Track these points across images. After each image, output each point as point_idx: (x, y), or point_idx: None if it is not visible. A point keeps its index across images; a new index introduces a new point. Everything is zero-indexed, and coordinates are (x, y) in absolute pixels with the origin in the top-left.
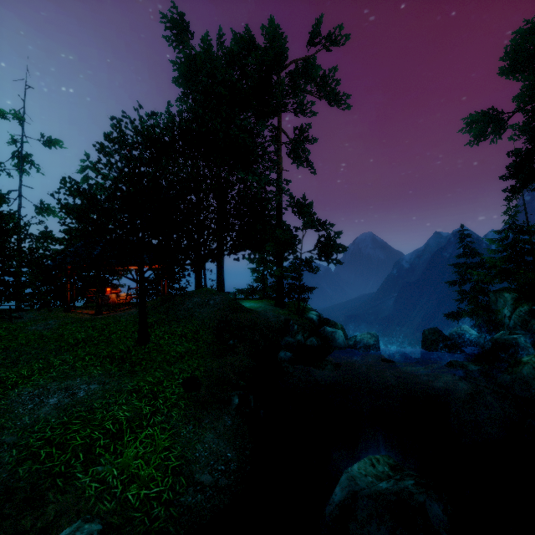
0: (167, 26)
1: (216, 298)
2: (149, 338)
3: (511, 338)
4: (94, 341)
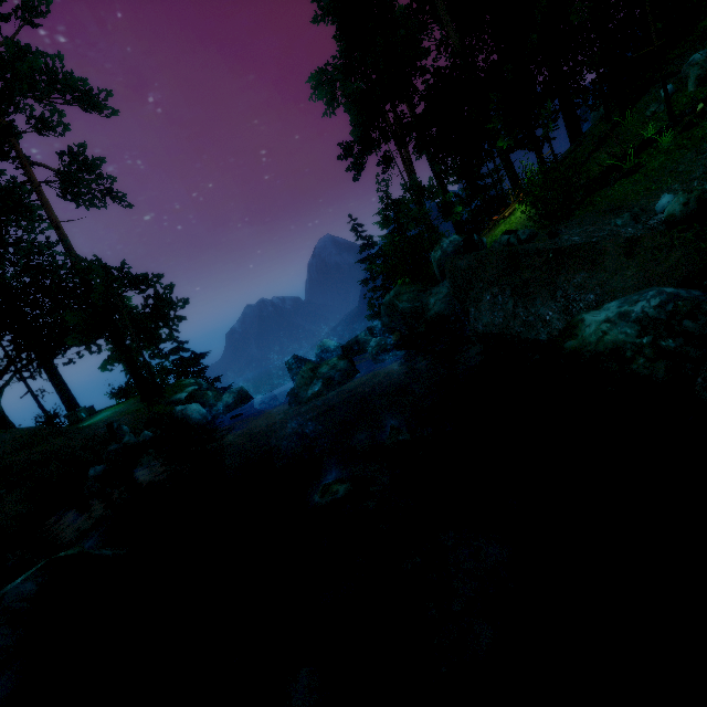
0: None
1: None
2: None
3: (354, 337)
4: None
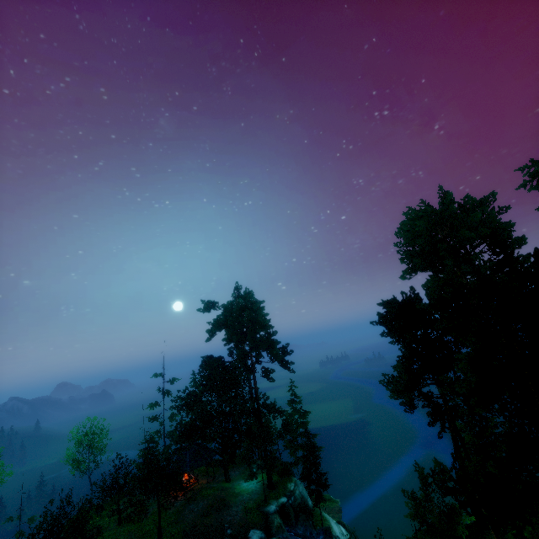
0: (203, 311)
1: (201, 504)
2: (162, 535)
3: None
4: (148, 533)
